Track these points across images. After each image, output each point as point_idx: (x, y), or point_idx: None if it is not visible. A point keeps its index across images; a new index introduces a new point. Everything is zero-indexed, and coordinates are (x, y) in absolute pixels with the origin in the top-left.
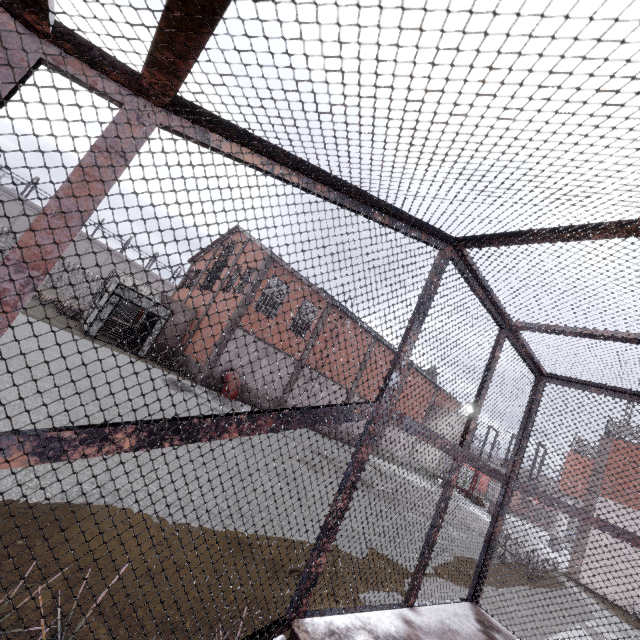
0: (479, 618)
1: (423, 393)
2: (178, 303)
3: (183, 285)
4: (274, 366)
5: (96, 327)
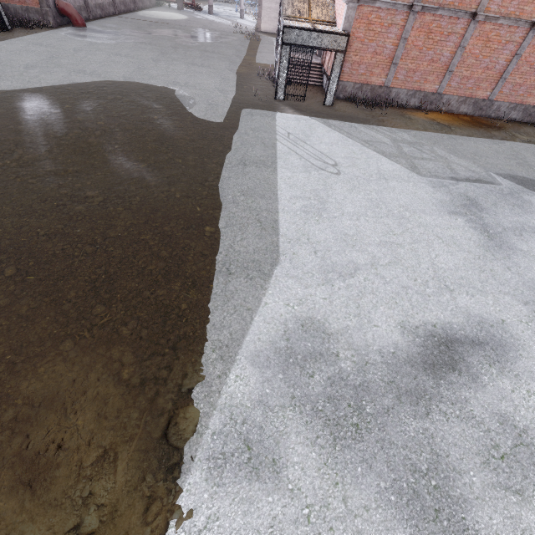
0: None
1: None
2: None
3: None
4: None
5: None
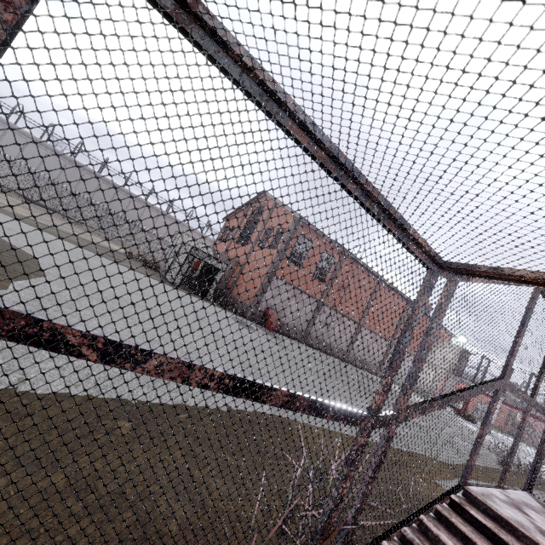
0: (537, 501)
1: (419, 326)
2: (224, 256)
3: (221, 239)
4: (301, 305)
5: (179, 279)
